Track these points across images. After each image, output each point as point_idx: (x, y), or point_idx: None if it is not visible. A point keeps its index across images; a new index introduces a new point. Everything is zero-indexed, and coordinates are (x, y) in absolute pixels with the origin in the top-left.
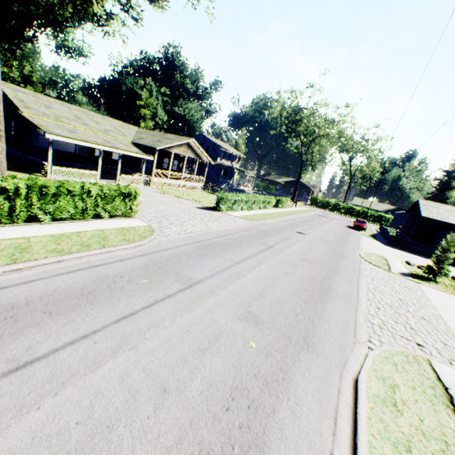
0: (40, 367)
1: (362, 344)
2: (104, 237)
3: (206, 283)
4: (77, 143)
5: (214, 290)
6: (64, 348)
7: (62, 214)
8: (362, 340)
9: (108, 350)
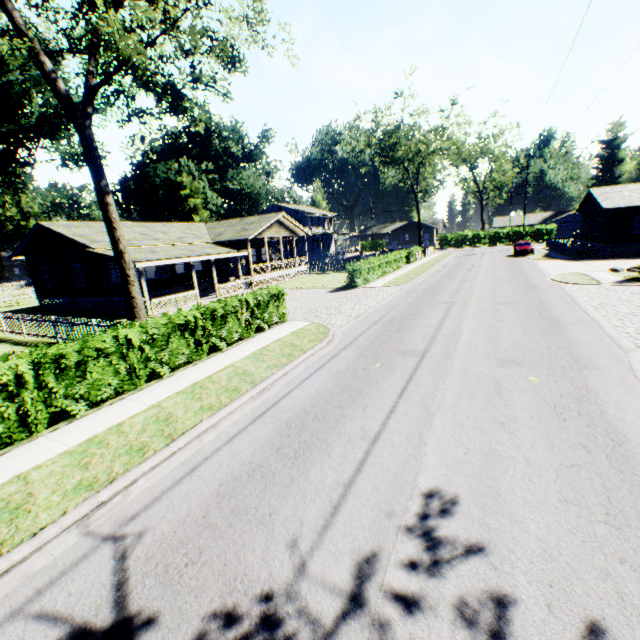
0: (389, 436)
1: (633, 351)
2: (290, 344)
3: (433, 350)
4: (157, 266)
5: (447, 353)
6: (387, 422)
7: (233, 336)
8: (629, 348)
9: (421, 414)
